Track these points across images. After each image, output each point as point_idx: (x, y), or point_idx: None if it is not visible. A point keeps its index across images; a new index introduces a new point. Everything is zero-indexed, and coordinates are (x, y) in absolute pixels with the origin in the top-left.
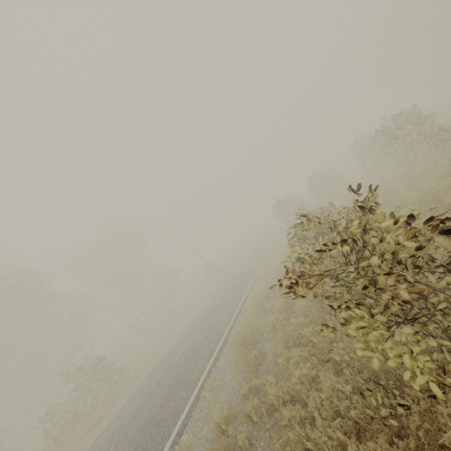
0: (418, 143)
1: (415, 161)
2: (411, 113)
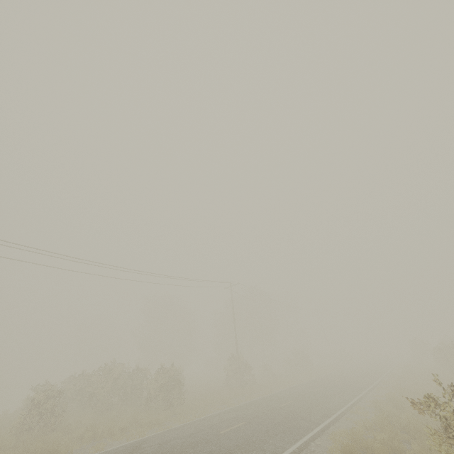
0: None
1: None
2: None
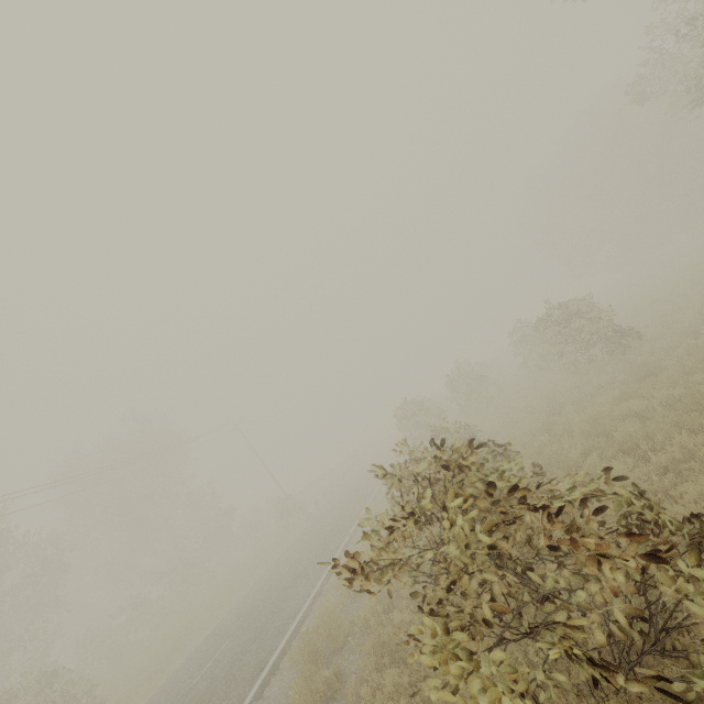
0: (590, 345)
1: (589, 369)
2: (578, 305)
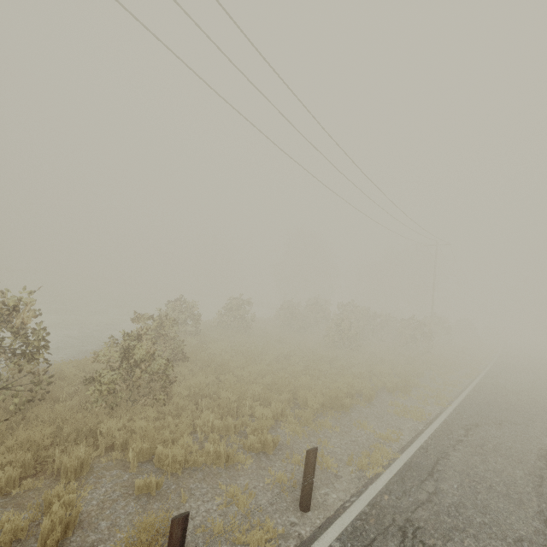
0: None
1: None
2: None
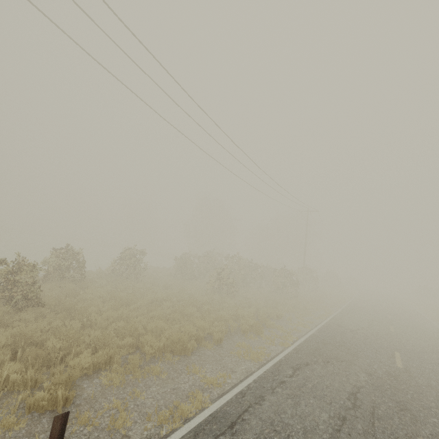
0: None
1: None
2: None
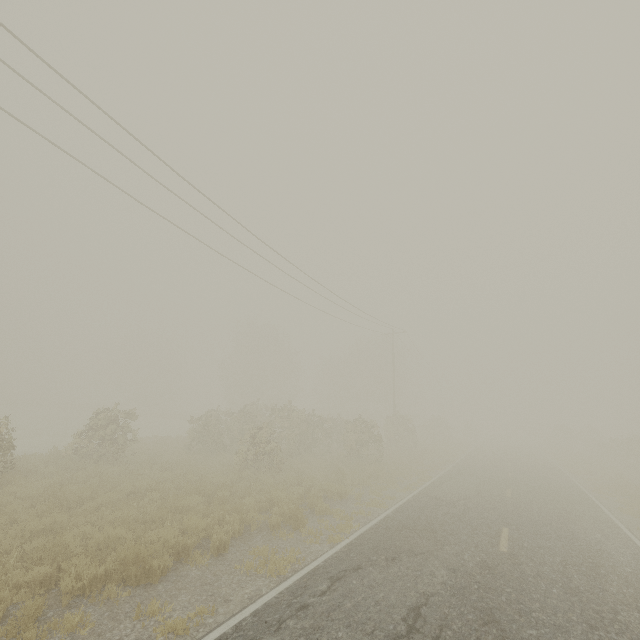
0: None
1: None
2: None
